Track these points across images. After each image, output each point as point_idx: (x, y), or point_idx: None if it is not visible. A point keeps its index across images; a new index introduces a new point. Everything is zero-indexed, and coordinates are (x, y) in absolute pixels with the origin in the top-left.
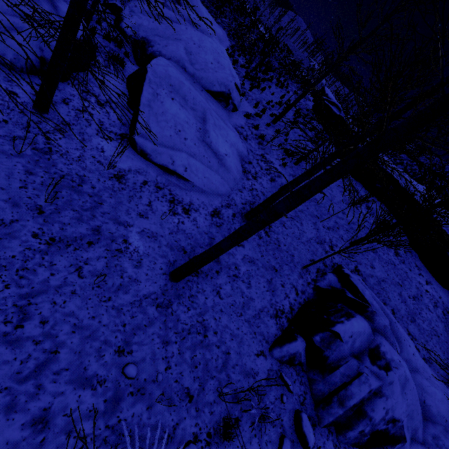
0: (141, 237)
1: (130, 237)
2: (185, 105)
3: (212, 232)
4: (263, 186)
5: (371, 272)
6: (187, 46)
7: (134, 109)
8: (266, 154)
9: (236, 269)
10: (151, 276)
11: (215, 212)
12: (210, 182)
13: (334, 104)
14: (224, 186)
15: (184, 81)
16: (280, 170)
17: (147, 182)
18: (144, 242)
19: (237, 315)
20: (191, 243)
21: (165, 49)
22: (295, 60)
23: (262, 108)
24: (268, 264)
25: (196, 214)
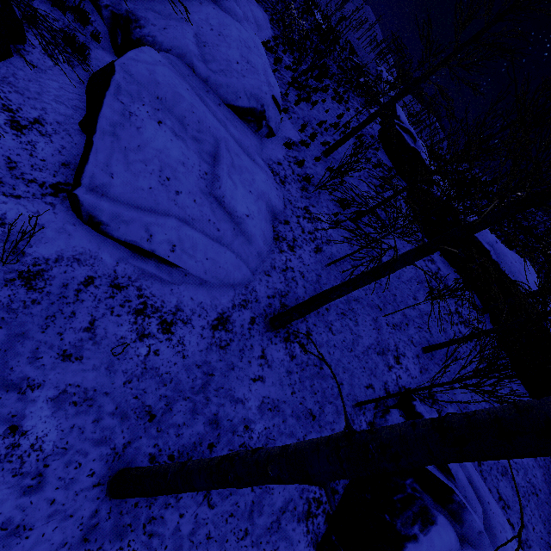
0: (56, 409)
1: (29, 415)
2: (183, 133)
3: (210, 362)
4: (303, 261)
5: (450, 396)
6: (200, 32)
7: (86, 138)
8: (311, 207)
9: (247, 430)
10: (62, 503)
11: (220, 319)
12: (216, 265)
13: (408, 131)
14: (241, 271)
15: (183, 91)
16: (331, 231)
17: (94, 278)
18: (62, 419)
19: (238, 537)
20: (168, 393)
21: (163, 34)
22: (361, 68)
23: (310, 132)
24: (301, 406)
25: (185, 329)
